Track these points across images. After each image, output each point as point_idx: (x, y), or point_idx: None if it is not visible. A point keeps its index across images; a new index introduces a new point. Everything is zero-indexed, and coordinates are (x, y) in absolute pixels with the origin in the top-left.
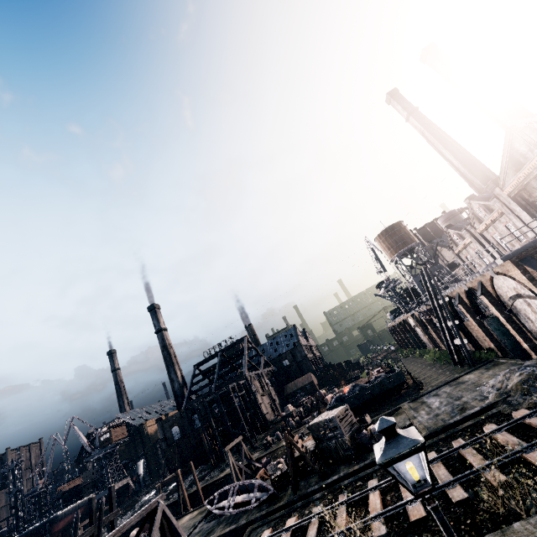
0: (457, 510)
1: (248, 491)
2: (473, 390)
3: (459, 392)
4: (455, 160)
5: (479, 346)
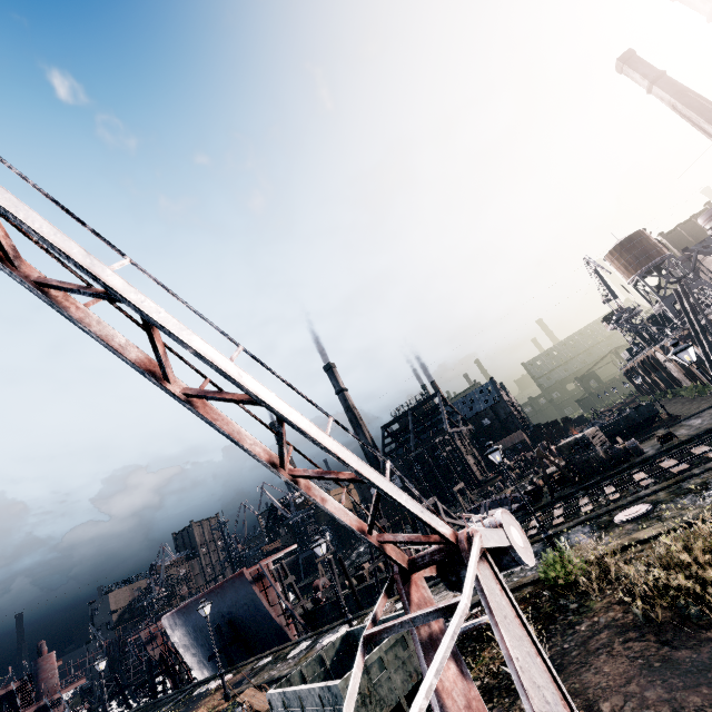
0: None
1: (500, 505)
2: None
3: None
4: None
5: None
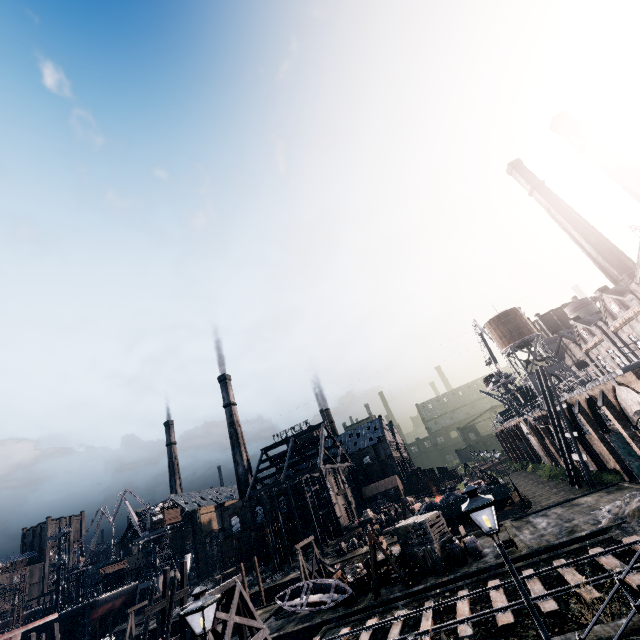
0: (547, 620)
1: (323, 591)
2: (587, 513)
3: (571, 514)
4: (586, 244)
5: (604, 465)
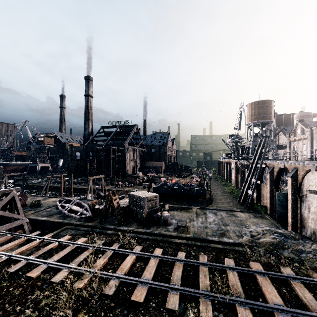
0: (164, 313)
1: (81, 207)
2: (237, 225)
3: (229, 221)
4: None
5: (260, 200)
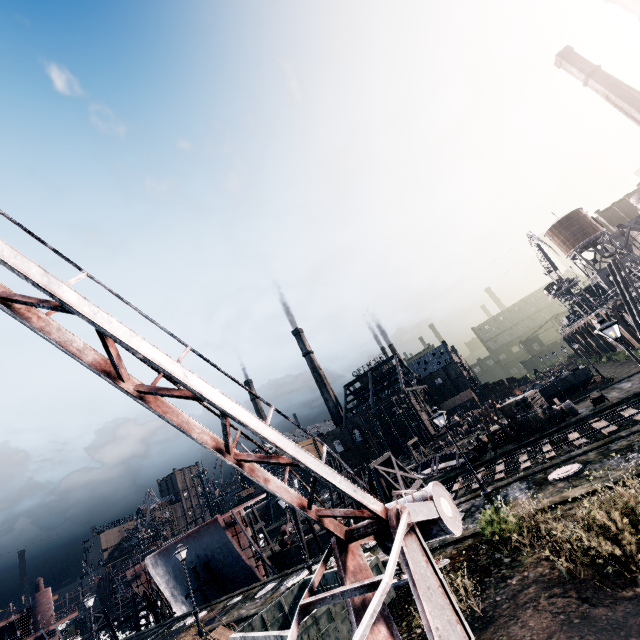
0: None
1: (449, 459)
2: None
3: None
4: None
5: None
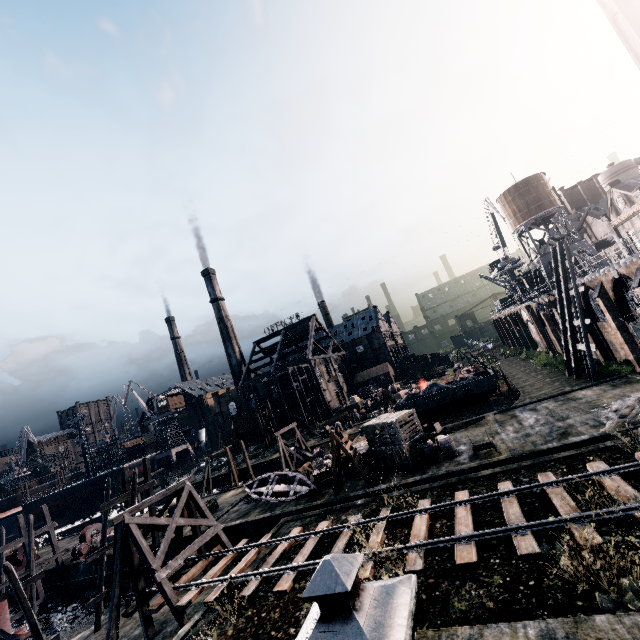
0: (520, 564)
1: (289, 482)
2: (586, 412)
3: (565, 411)
4: None
5: (611, 355)
